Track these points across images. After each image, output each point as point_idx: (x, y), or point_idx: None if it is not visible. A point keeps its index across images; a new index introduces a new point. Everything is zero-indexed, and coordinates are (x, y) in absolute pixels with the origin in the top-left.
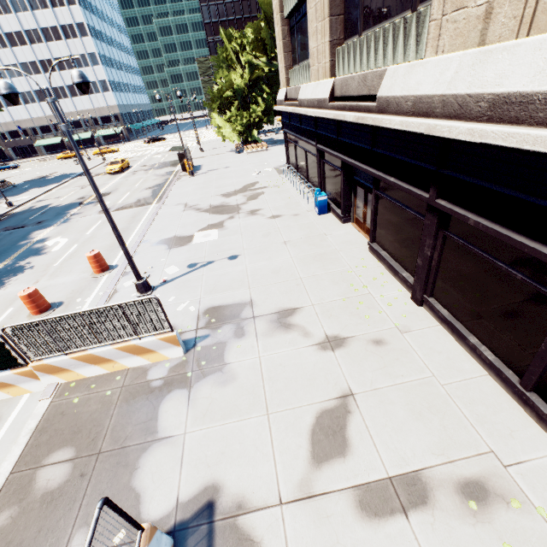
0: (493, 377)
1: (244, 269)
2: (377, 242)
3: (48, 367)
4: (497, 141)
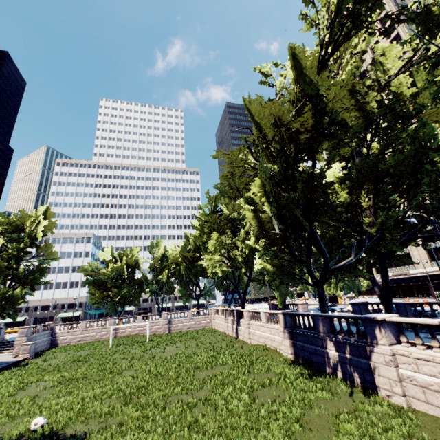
0: None
1: None
2: None
3: None
4: None
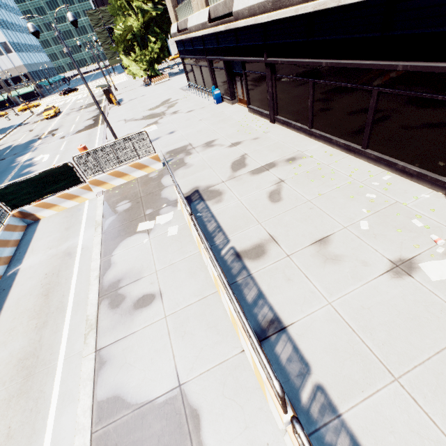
0: (302, 134)
1: (180, 135)
2: (251, 104)
3: (96, 182)
4: (275, 18)
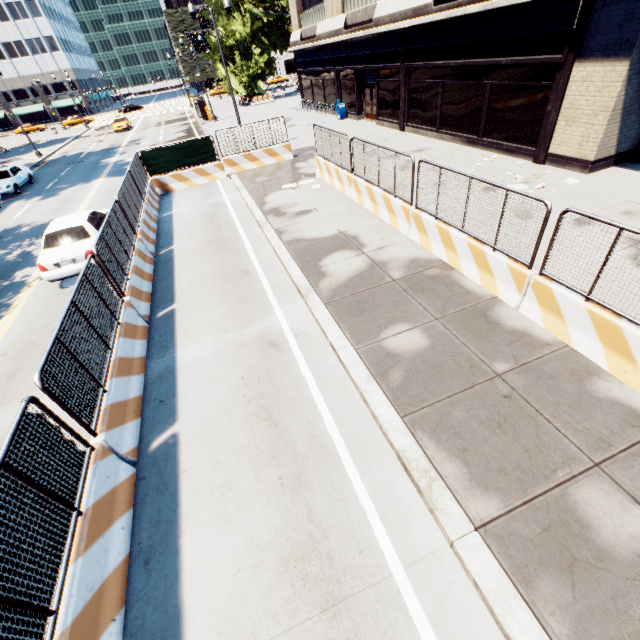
0: (430, 137)
1: (304, 140)
2: (380, 116)
3: (230, 162)
4: (414, 24)
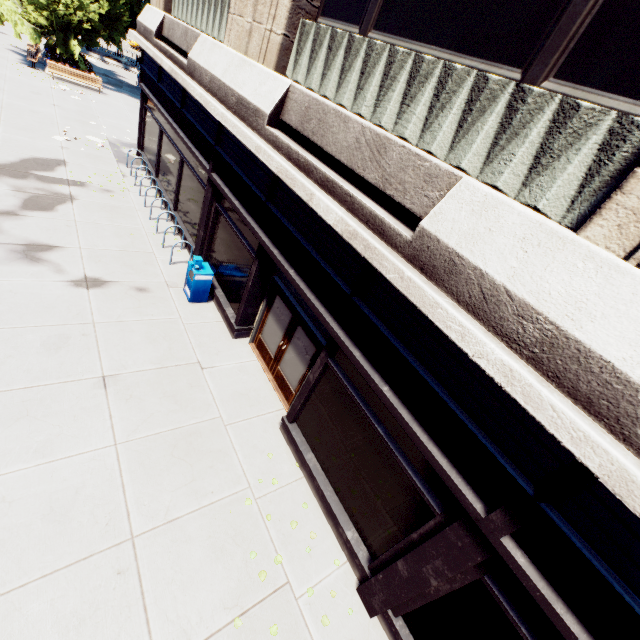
0: None
1: None
2: (300, 425)
3: None
4: None
